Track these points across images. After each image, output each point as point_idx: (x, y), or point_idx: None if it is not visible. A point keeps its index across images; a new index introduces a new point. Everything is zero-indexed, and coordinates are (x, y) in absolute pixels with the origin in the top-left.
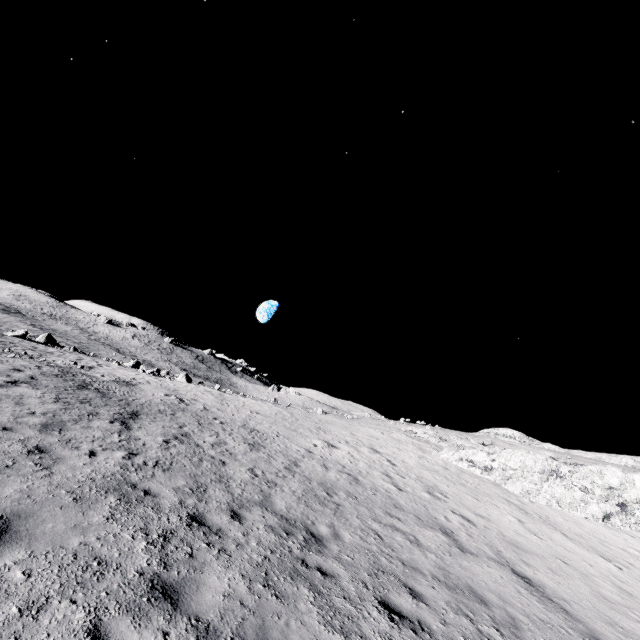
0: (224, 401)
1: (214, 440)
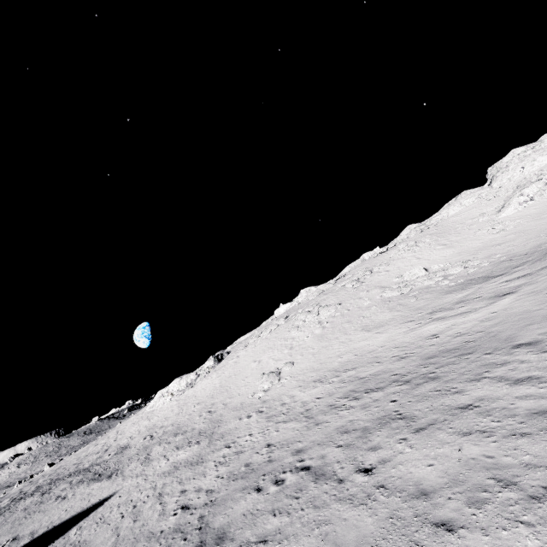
0: (60, 463)
1: (33, 485)
